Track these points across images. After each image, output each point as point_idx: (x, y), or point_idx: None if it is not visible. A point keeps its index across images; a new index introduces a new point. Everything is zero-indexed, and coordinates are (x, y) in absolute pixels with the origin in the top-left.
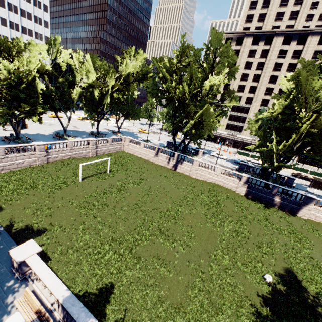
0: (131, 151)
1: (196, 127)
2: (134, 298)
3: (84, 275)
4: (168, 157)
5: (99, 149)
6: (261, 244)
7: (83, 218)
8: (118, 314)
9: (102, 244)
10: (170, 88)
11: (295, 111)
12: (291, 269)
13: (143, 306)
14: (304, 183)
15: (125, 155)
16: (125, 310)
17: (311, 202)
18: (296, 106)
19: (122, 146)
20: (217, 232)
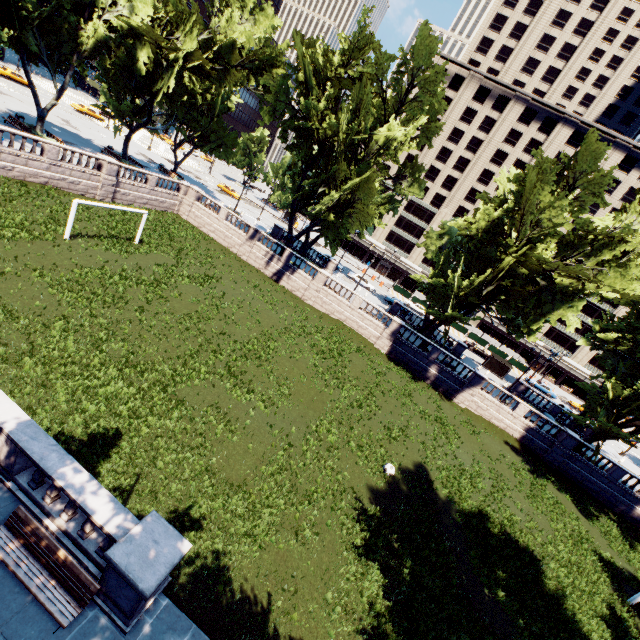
0: (195, 220)
1: (339, 210)
2: (158, 461)
3: (55, 409)
4: (270, 253)
5: (122, 190)
6: (393, 426)
7: (65, 310)
8: (124, 478)
9: (104, 367)
10: (313, 111)
11: (503, 233)
12: (424, 465)
13: (174, 475)
14: (477, 360)
15: (180, 223)
16: (138, 476)
17: (478, 383)
18: (507, 224)
19: (177, 203)
20: (329, 395)
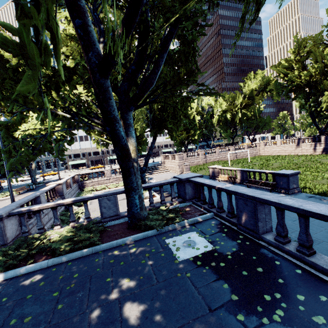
0: (268, 153)
1: None
2: None
3: None
4: (312, 143)
5: (238, 154)
6: None
7: None
8: None
9: None
10: (294, 79)
11: None
12: None
13: None
14: None
15: (262, 156)
16: None
17: None
18: None
19: (258, 151)
20: None
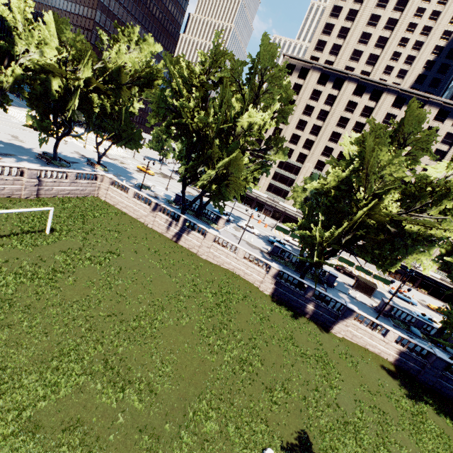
0: (111, 200)
1: (218, 182)
2: None
3: None
4: (169, 220)
5: (45, 187)
6: (274, 384)
7: None
8: None
9: None
10: (186, 111)
11: (352, 189)
12: (306, 431)
13: None
14: (347, 282)
15: (98, 204)
16: None
17: (350, 315)
18: (354, 182)
19: (96, 189)
20: (212, 363)
